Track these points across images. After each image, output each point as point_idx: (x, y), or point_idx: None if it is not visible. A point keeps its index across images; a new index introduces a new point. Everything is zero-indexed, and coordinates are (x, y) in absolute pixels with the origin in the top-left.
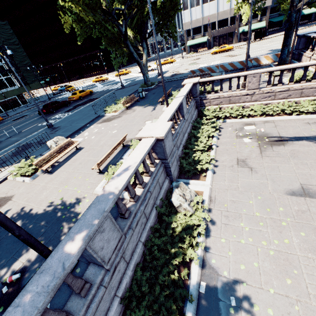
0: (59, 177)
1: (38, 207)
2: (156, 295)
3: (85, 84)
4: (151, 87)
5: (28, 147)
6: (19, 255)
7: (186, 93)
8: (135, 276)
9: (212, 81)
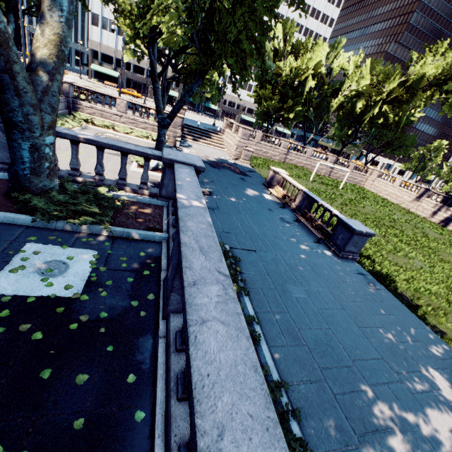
0: None
1: None
2: None
3: None
4: None
5: None
6: None
7: None
8: None
9: (87, 90)
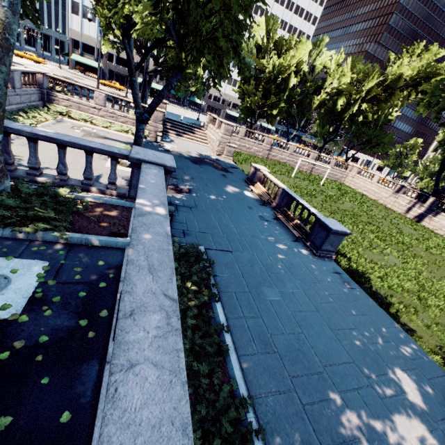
0: None
1: None
2: None
3: None
4: None
5: None
6: None
7: (23, 69)
8: None
9: (62, 81)
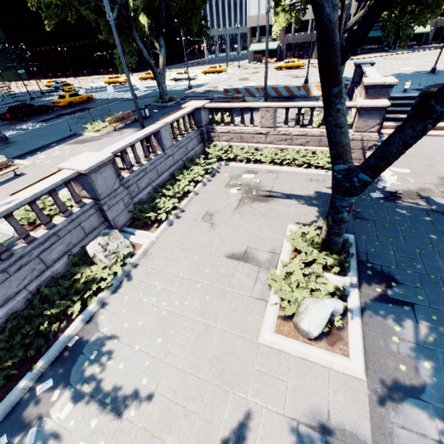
0: None
1: None
2: (14, 344)
3: (94, 84)
4: (168, 104)
5: None
6: None
7: (172, 119)
8: (4, 325)
9: (220, 109)
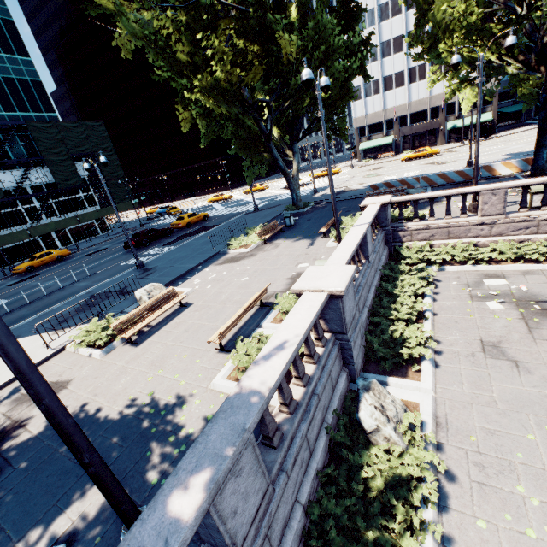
0: (149, 352)
1: (110, 405)
2: None
3: (196, 204)
4: (304, 210)
5: (104, 298)
6: (68, 501)
7: (371, 218)
8: None
9: (414, 201)
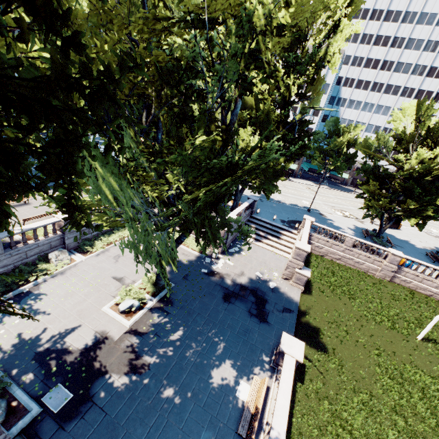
0: None
1: None
2: (2, 284)
3: None
4: None
5: None
6: None
7: None
8: None
9: None
